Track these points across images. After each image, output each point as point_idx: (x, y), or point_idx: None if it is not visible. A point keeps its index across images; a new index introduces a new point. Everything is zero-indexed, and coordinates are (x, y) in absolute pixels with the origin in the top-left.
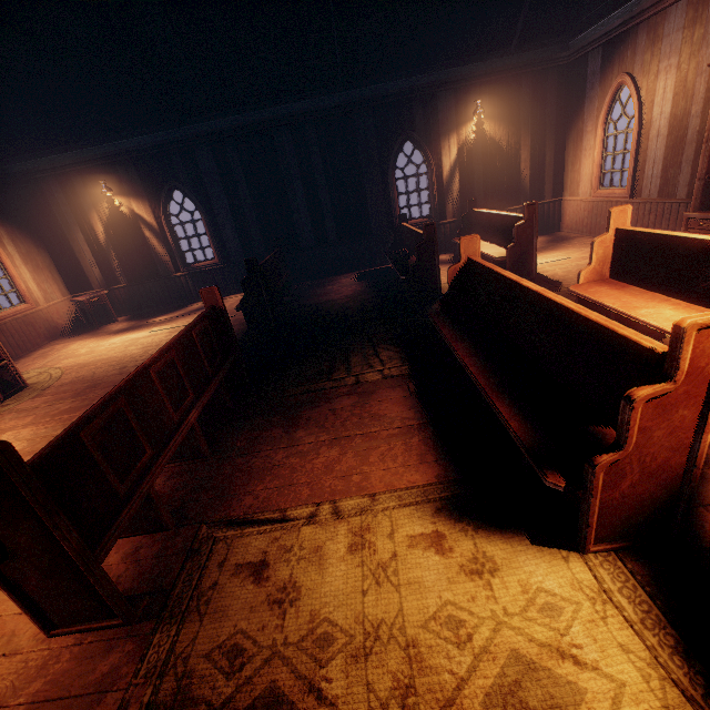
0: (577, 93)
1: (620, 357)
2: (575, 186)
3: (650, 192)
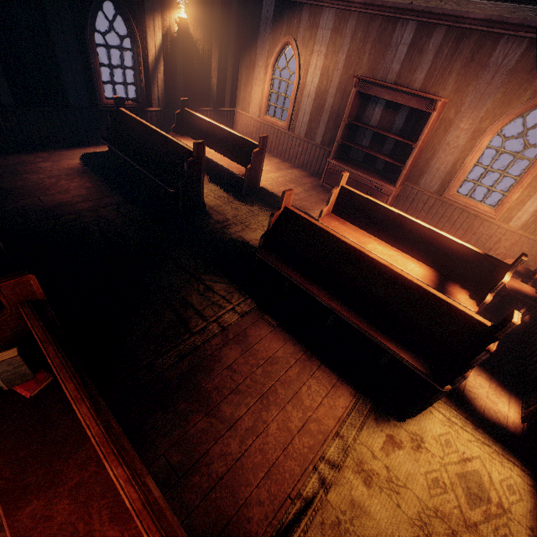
0: (252, 27)
1: (455, 318)
2: (246, 104)
3: (300, 132)
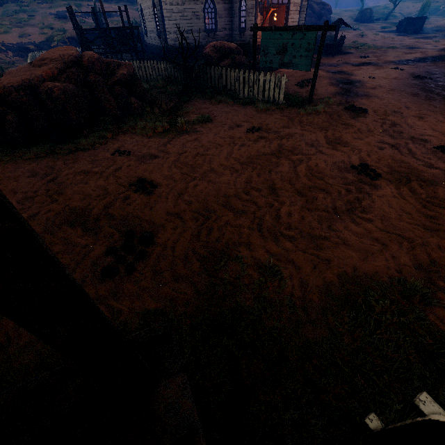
0: None
1: None
2: None
3: None
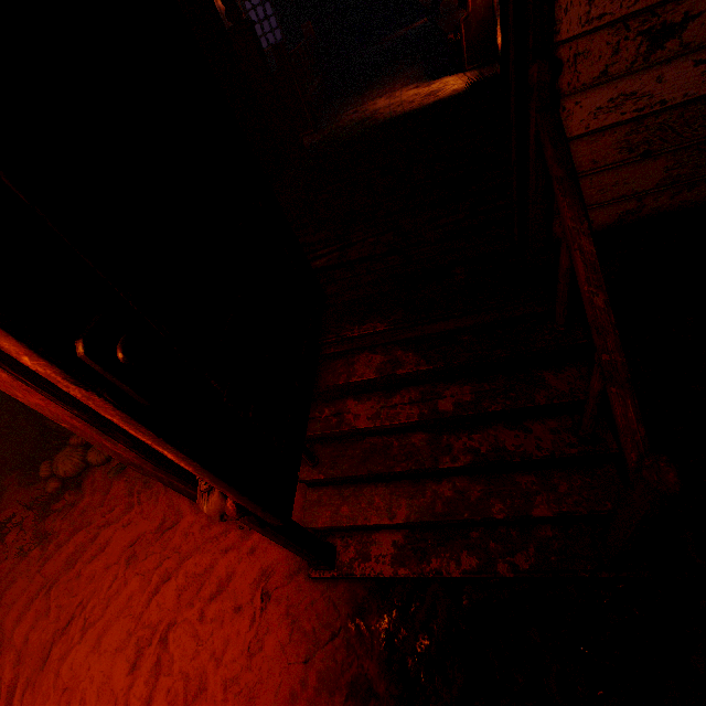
0: None
1: None
2: None
3: None
